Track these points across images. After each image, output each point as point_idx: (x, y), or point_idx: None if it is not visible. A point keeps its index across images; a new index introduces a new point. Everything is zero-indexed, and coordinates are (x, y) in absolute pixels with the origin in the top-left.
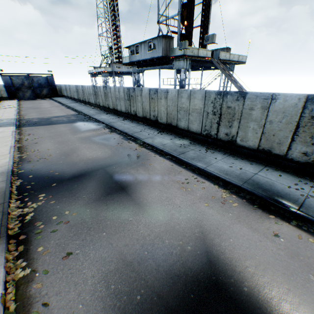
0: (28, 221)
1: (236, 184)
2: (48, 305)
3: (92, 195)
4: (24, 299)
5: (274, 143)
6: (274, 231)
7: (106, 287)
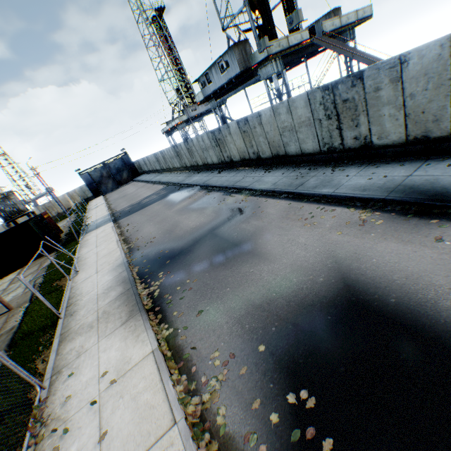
0: (157, 296)
1: (378, 198)
2: (195, 348)
3: (207, 260)
4: (175, 348)
5: (428, 123)
6: (435, 236)
7: (241, 328)
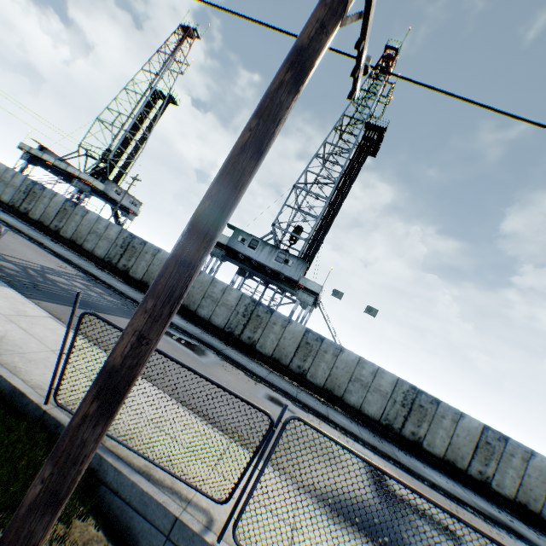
0: None
1: (479, 509)
2: None
3: None
4: None
5: (458, 456)
6: None
7: None
